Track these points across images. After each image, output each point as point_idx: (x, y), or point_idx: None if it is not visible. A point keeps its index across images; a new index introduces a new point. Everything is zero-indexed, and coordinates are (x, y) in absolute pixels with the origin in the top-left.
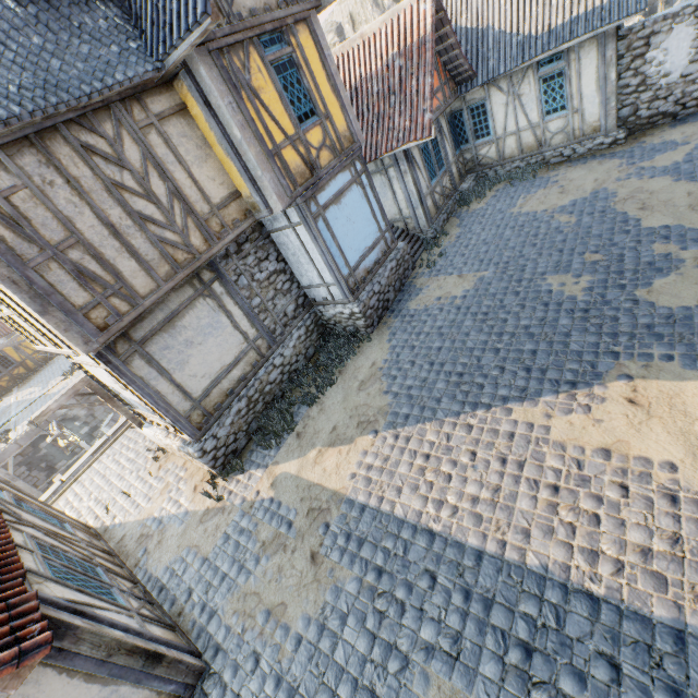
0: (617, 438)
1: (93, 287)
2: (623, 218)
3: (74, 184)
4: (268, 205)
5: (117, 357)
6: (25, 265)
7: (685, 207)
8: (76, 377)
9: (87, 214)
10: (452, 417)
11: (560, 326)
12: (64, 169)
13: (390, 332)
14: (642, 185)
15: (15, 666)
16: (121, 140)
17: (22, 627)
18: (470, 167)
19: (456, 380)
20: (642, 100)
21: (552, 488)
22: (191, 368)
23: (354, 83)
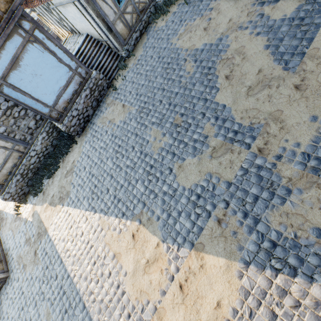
0: (120, 252)
1: None
2: (212, 84)
3: None
4: None
5: None
6: None
7: (246, 88)
8: None
9: None
10: (84, 210)
11: (137, 173)
12: None
13: (85, 140)
14: (246, 44)
15: None
16: None
17: None
18: None
19: (93, 189)
20: None
21: (94, 262)
22: None
23: None
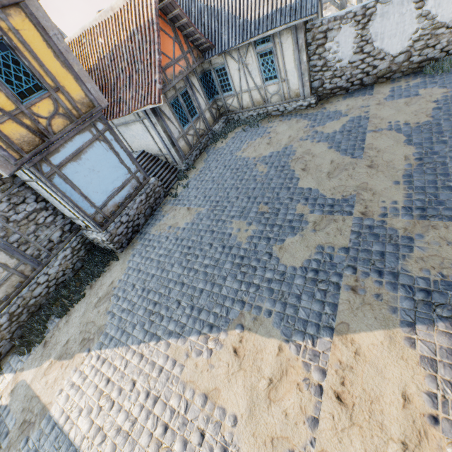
0: (216, 386)
1: None
2: (291, 176)
3: None
4: None
5: None
6: None
7: (325, 174)
8: None
9: None
10: (135, 345)
11: (223, 270)
12: None
13: (132, 253)
14: (311, 148)
15: None
16: None
17: None
18: (223, 111)
19: (151, 309)
20: (326, 77)
21: (164, 427)
22: None
23: (111, 48)
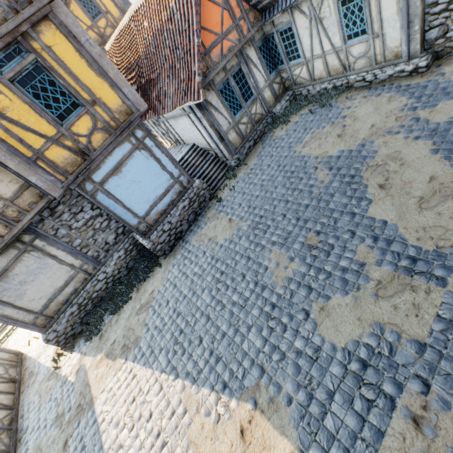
0: None
1: None
2: (360, 194)
3: None
4: (49, 193)
5: None
6: None
7: (415, 200)
8: None
9: None
10: (158, 372)
11: (250, 315)
12: None
13: (173, 263)
14: (402, 149)
15: None
16: None
17: None
18: (288, 85)
19: (176, 336)
20: None
21: None
22: (29, 296)
23: (155, 33)
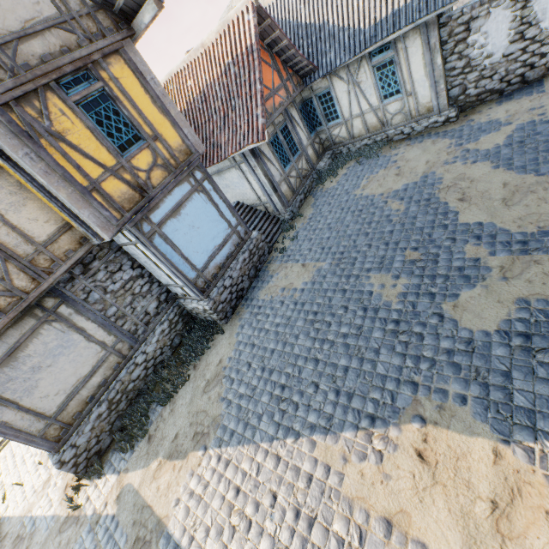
0: (401, 507)
1: None
2: (444, 210)
3: None
4: (97, 234)
5: None
6: None
7: (499, 201)
8: None
9: None
10: (266, 442)
11: (372, 339)
12: None
13: (240, 324)
14: (465, 171)
15: None
16: None
17: None
18: (327, 145)
19: (278, 394)
20: (470, 80)
21: None
22: (41, 390)
23: (202, 89)
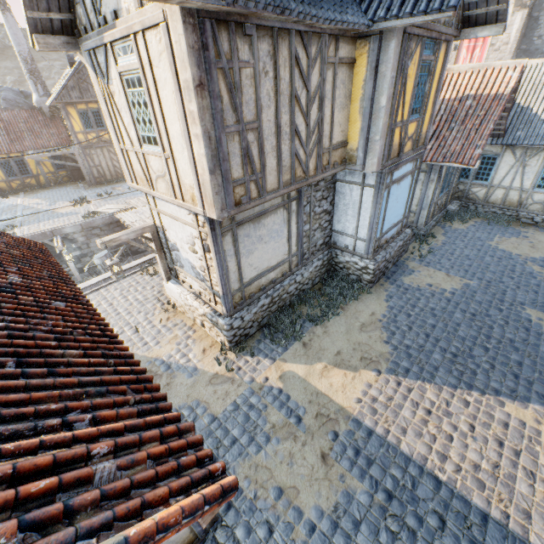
0: None
1: (248, 168)
2: None
3: (277, 82)
4: (365, 163)
5: (220, 227)
6: (223, 128)
7: None
8: (85, 209)
9: (271, 109)
10: (449, 387)
11: (541, 352)
12: (278, 67)
13: (387, 294)
14: None
15: (218, 504)
16: (315, 64)
17: (202, 460)
18: (458, 195)
19: (451, 357)
20: None
21: None
22: (252, 258)
23: None
